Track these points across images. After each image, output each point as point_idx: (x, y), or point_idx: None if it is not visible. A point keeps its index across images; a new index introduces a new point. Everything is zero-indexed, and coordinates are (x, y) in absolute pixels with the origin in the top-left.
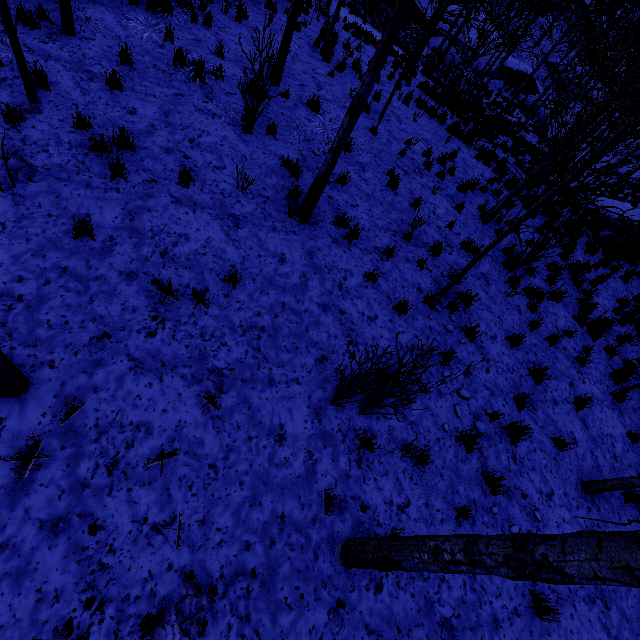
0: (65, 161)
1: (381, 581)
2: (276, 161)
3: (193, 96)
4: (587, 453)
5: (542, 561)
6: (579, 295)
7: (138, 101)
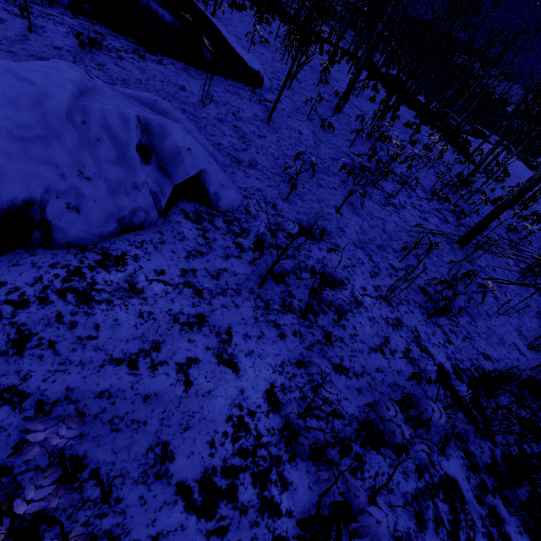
0: None
1: None
2: None
3: None
4: None
5: None
6: None
7: None
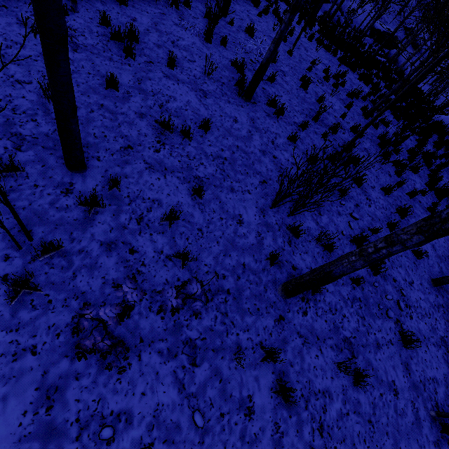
0: (95, 43)
1: (306, 310)
2: (227, 62)
3: (171, 16)
4: (435, 264)
5: (447, 217)
6: (429, 172)
7: (137, 14)
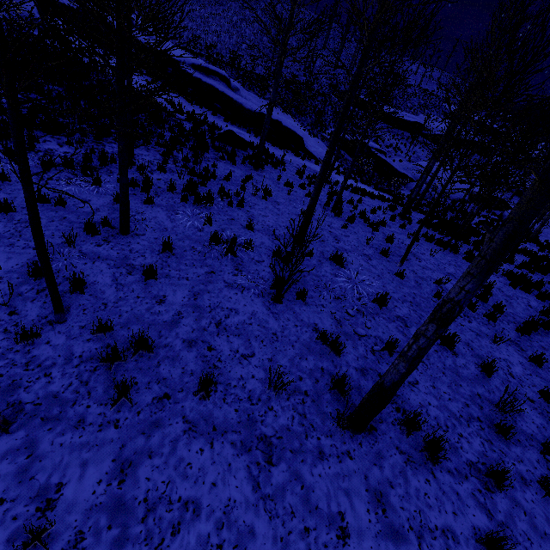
0: (65, 385)
1: None
2: (310, 333)
3: (224, 271)
4: None
5: None
6: None
7: (170, 287)
